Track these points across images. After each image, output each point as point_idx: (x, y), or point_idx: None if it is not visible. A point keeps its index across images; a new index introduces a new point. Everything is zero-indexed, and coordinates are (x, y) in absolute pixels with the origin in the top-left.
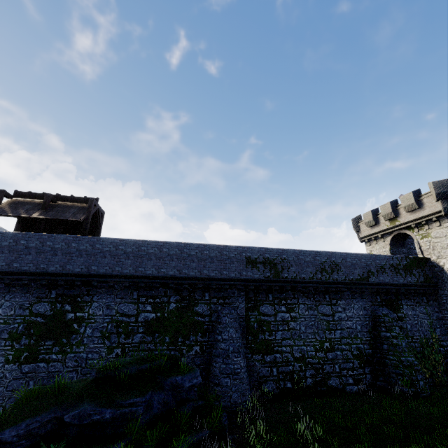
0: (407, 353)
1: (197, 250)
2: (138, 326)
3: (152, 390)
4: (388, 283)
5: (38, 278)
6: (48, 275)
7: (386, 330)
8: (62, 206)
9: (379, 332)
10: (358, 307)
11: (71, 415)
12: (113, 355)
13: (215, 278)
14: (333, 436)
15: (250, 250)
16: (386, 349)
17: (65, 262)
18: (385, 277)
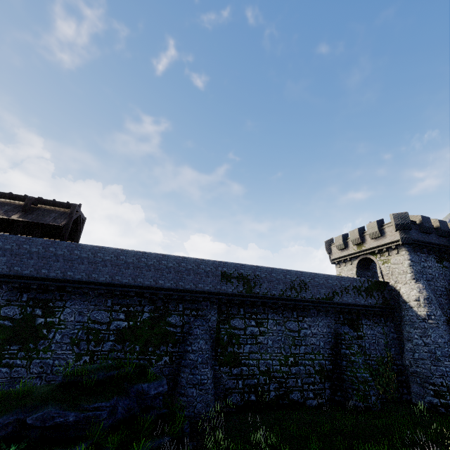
0: (363, 369)
1: (175, 262)
2: (110, 334)
3: (117, 396)
4: (350, 304)
5: (11, 281)
6: (21, 278)
7: (346, 348)
8: (43, 209)
9: (340, 349)
10: (323, 325)
11: (34, 417)
12: (81, 362)
13: (190, 291)
14: (286, 444)
15: (226, 265)
16: (344, 365)
17: (40, 266)
18: (348, 298)
